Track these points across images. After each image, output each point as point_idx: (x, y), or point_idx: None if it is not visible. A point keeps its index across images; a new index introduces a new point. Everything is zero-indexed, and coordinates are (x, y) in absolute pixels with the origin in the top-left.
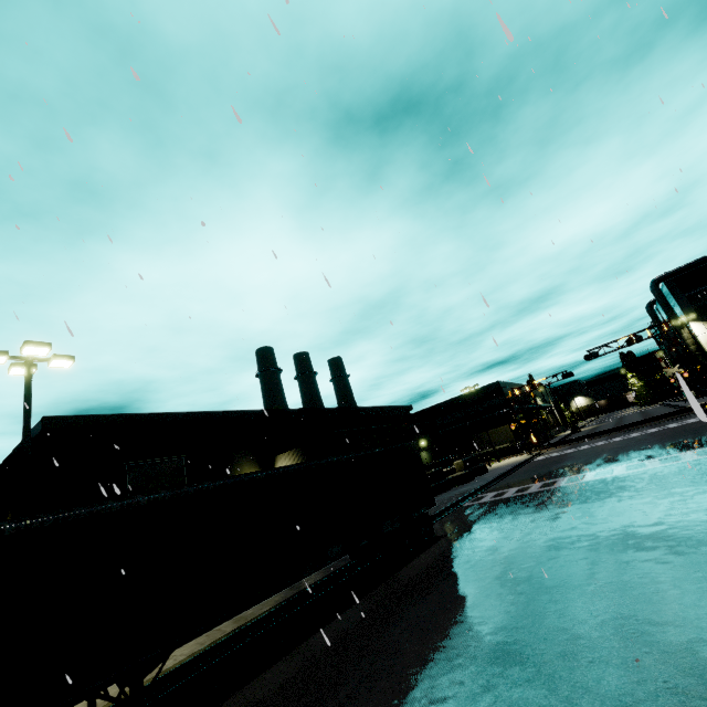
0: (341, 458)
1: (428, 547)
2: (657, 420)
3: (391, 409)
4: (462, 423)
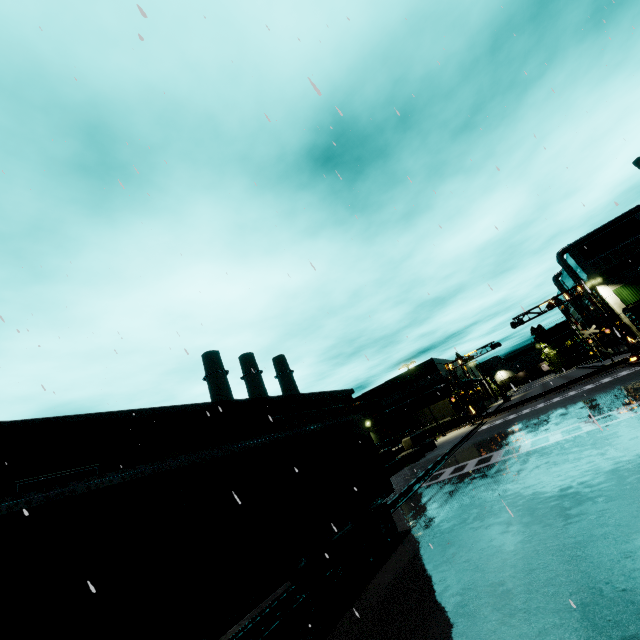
0: (263, 441)
1: (391, 551)
2: (587, 378)
3: (333, 393)
4: (403, 402)
